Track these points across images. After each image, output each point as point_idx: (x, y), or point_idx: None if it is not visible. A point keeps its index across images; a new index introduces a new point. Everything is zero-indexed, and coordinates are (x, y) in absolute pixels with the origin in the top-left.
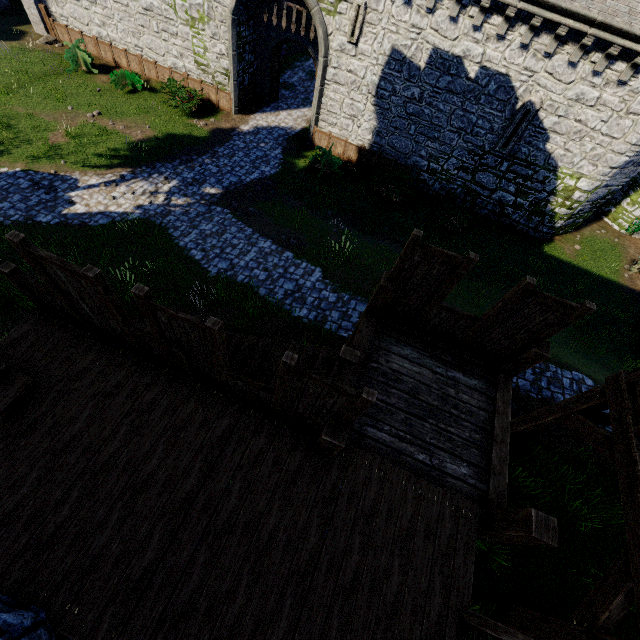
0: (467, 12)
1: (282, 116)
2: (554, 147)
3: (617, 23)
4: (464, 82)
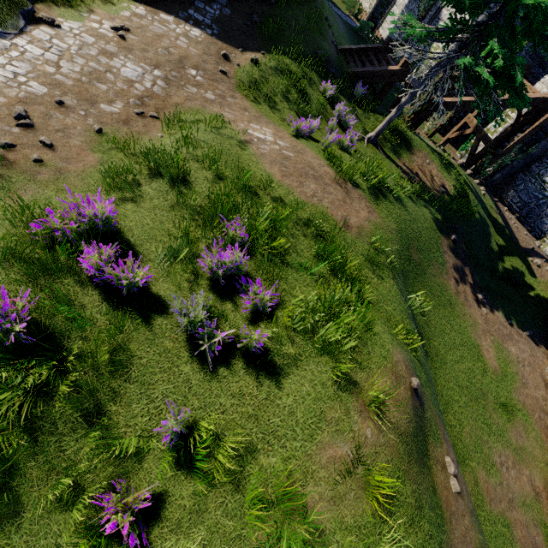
0: None
1: None
2: None
3: None
4: None
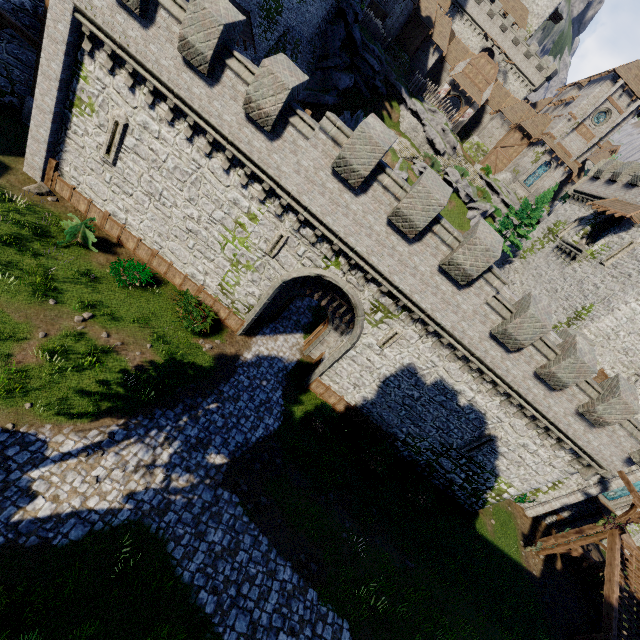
0: (471, 373)
1: (280, 342)
2: (500, 463)
3: (560, 426)
4: (454, 405)
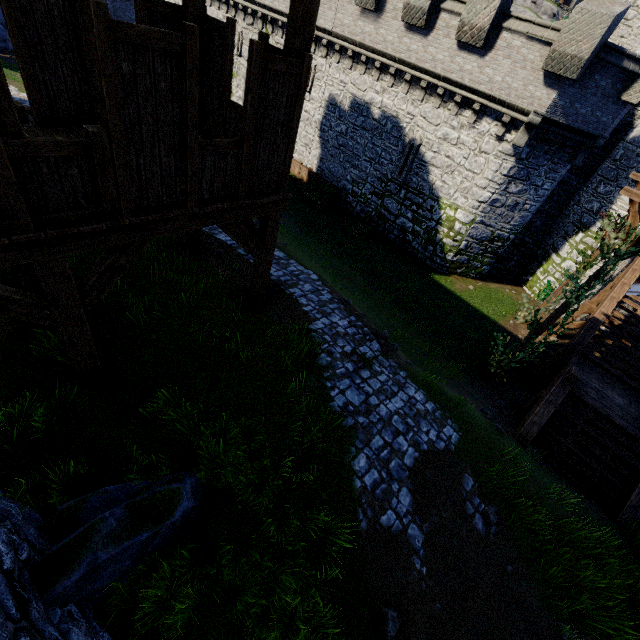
0: (371, 73)
1: None
2: (435, 179)
3: (454, 77)
4: (372, 122)
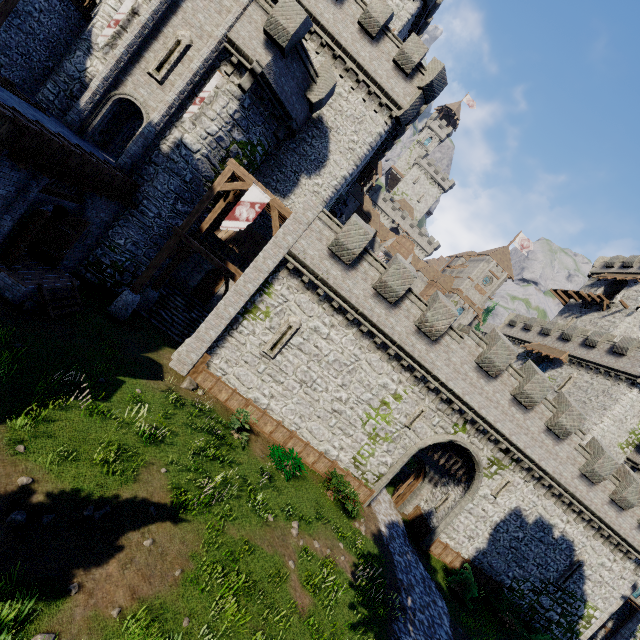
0: (561, 506)
1: (383, 503)
2: (586, 587)
3: (629, 540)
4: (550, 538)
